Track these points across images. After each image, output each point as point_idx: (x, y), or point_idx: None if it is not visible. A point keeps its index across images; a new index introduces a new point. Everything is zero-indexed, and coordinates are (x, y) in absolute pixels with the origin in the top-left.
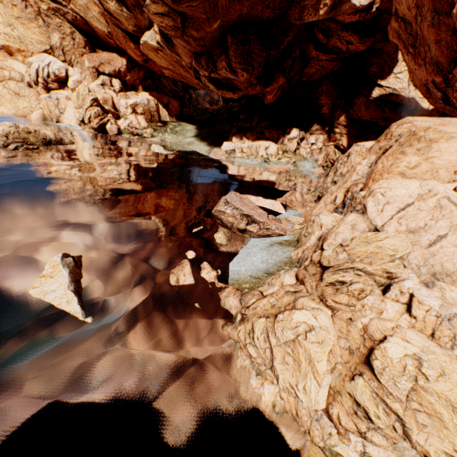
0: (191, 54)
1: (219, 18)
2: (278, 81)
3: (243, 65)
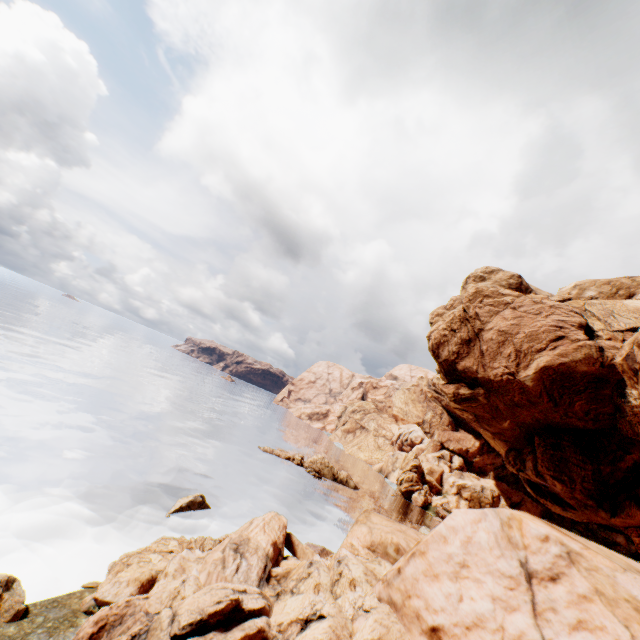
0: (507, 447)
1: (506, 417)
2: (628, 511)
3: (552, 470)
